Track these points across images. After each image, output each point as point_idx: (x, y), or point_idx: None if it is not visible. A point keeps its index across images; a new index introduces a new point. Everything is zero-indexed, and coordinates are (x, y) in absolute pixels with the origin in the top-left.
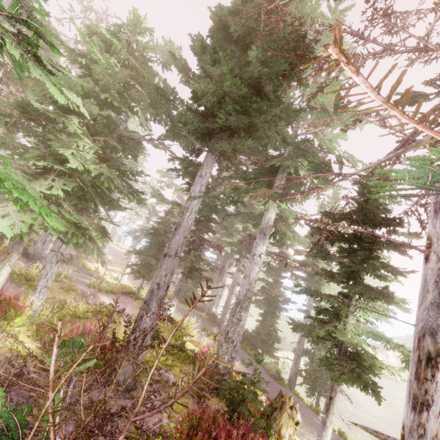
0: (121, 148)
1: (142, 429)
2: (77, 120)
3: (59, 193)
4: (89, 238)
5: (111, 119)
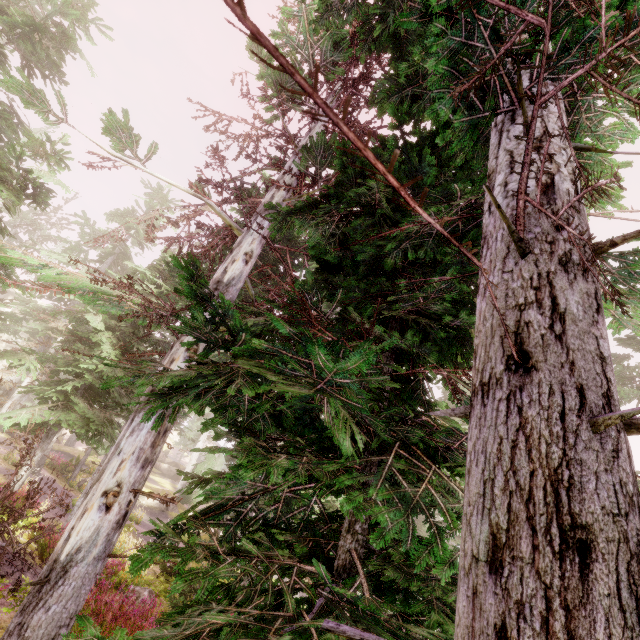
0: (158, 351)
1: (11, 536)
2: (107, 334)
3: (68, 388)
4: (107, 437)
5: (138, 328)
